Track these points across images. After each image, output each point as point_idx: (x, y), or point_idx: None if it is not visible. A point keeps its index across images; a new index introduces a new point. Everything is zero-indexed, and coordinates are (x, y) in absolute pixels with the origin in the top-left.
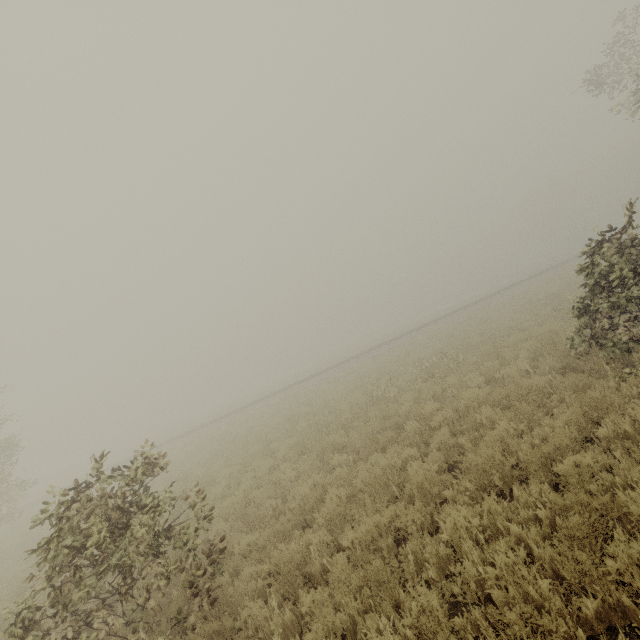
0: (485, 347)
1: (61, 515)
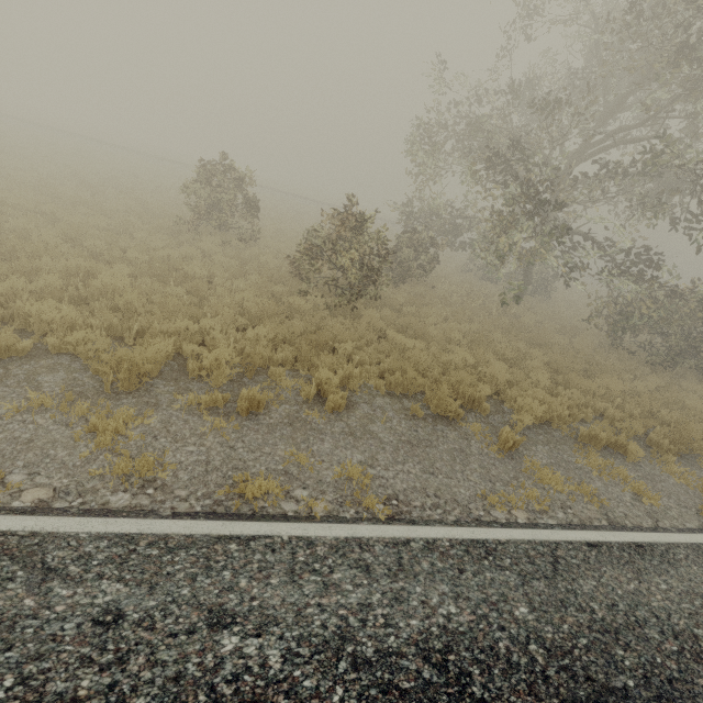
0: None
1: None
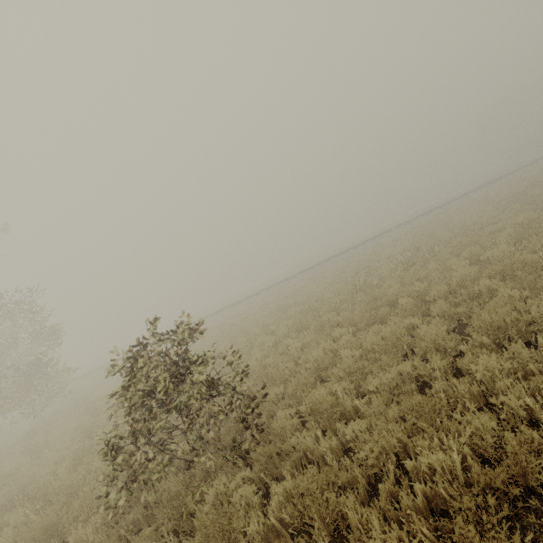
0: (460, 238)
1: (130, 366)
